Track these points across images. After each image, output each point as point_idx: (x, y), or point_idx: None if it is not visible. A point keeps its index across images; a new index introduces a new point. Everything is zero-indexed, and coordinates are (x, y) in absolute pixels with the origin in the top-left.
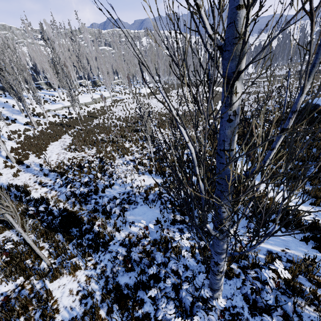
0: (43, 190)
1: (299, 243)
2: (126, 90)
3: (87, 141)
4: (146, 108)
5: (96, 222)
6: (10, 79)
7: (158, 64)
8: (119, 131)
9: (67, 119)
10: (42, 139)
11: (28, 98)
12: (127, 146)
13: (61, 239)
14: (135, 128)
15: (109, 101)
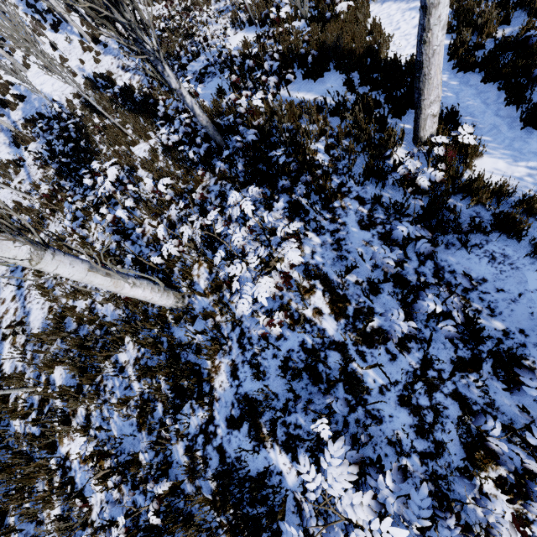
0: (127, 77)
1: (341, 88)
2: None
3: None
4: None
5: (159, 96)
6: None
7: None
8: None
9: None
10: None
11: None
12: None
13: (142, 121)
14: None
15: None
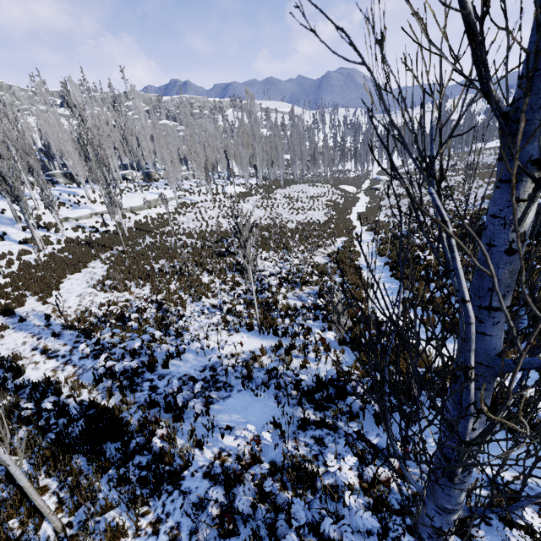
0: (50, 365)
1: None
2: (201, 187)
3: (135, 272)
4: (246, 218)
5: (157, 430)
6: (3, 166)
7: (254, 149)
8: (190, 255)
9: (100, 233)
10: (52, 269)
11: (31, 198)
12: (205, 280)
13: (85, 469)
14: (219, 250)
15: (173, 205)
